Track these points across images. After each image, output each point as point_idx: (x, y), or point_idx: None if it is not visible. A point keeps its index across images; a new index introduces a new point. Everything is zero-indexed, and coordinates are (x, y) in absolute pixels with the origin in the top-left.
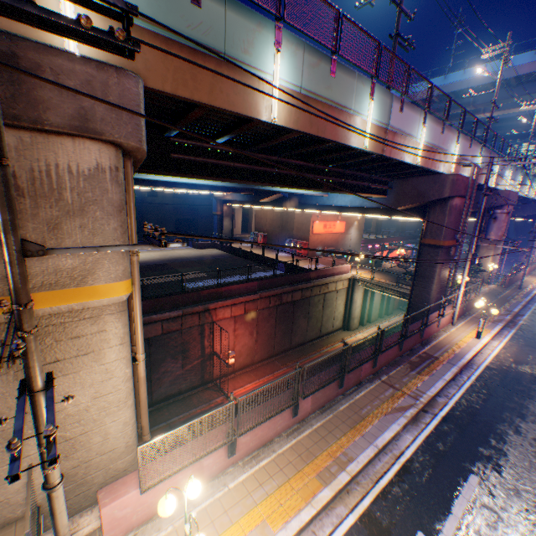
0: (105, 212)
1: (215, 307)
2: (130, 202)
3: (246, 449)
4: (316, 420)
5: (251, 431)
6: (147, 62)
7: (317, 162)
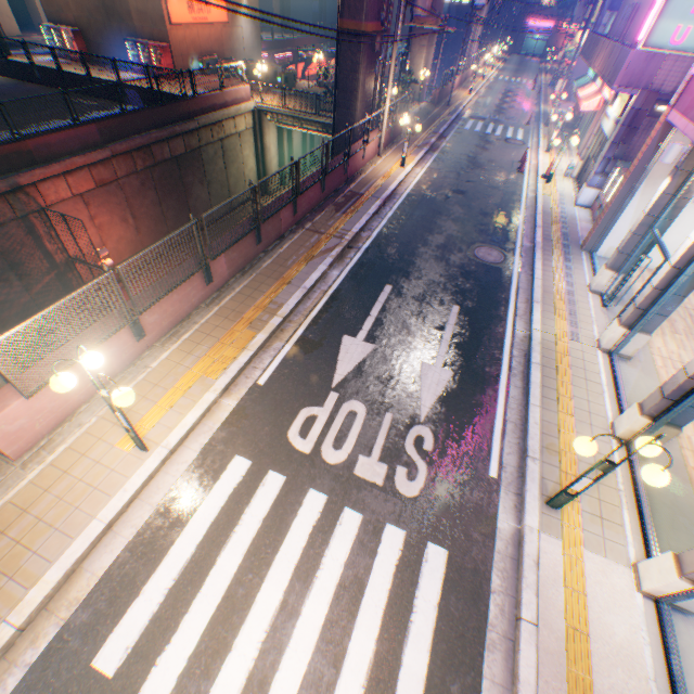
0: None
1: (34, 183)
2: None
3: (160, 330)
4: (238, 284)
5: (159, 310)
6: None
7: None
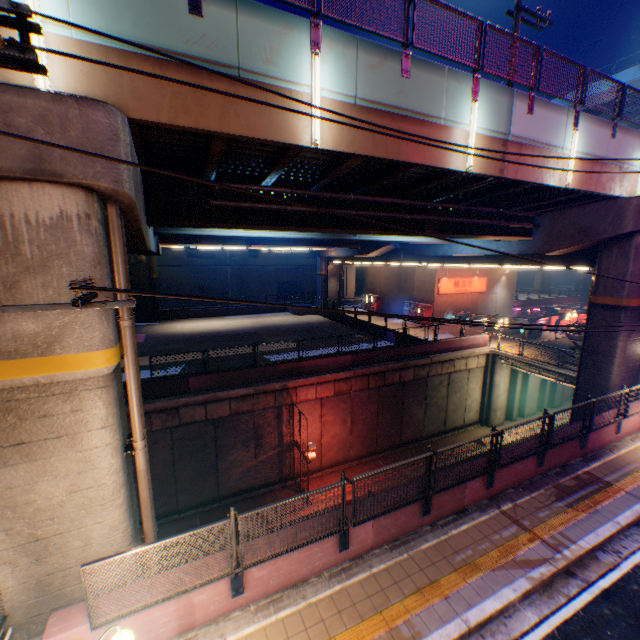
0: (73, 267)
1: (295, 386)
2: (116, 255)
3: (263, 587)
4: (379, 559)
5: (270, 563)
6: (137, 90)
7: (415, 197)
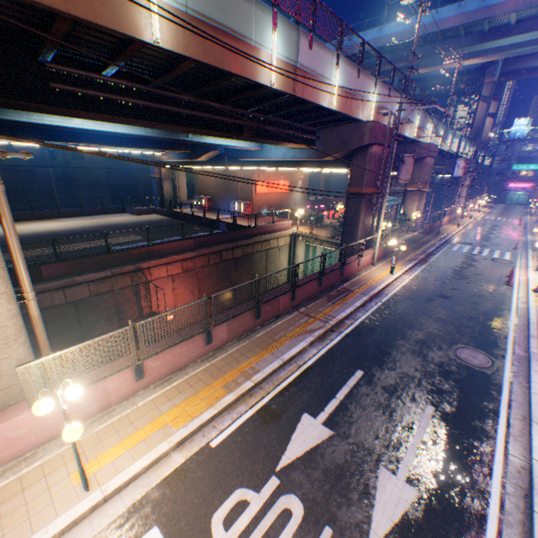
0: None
1: (149, 267)
2: None
3: (158, 374)
4: (232, 346)
5: (161, 358)
6: None
7: (236, 105)
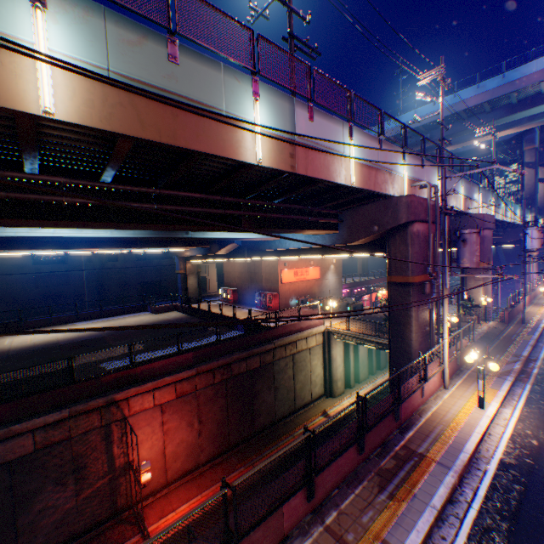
0: None
1: (127, 396)
2: None
3: None
4: None
5: None
6: None
7: (228, 194)
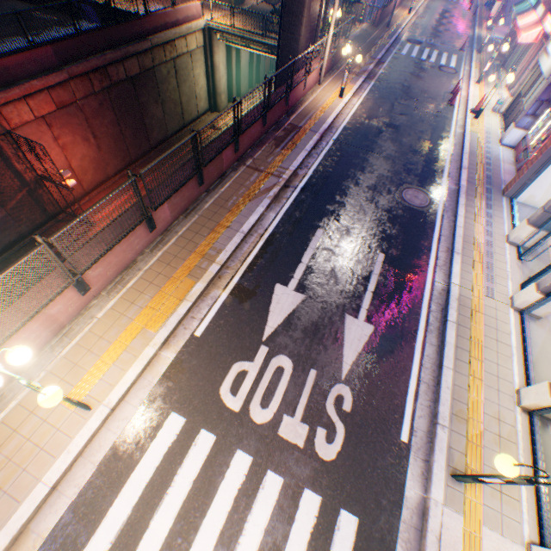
0: None
1: None
2: None
3: (106, 280)
4: (181, 226)
5: (102, 263)
6: None
7: None
